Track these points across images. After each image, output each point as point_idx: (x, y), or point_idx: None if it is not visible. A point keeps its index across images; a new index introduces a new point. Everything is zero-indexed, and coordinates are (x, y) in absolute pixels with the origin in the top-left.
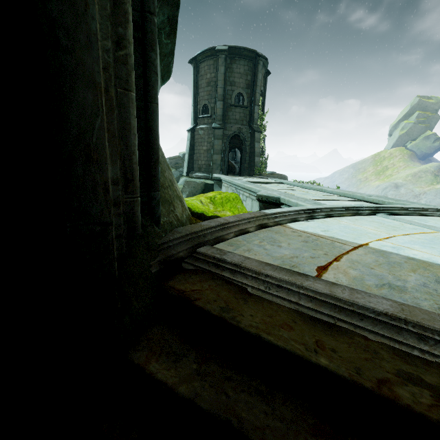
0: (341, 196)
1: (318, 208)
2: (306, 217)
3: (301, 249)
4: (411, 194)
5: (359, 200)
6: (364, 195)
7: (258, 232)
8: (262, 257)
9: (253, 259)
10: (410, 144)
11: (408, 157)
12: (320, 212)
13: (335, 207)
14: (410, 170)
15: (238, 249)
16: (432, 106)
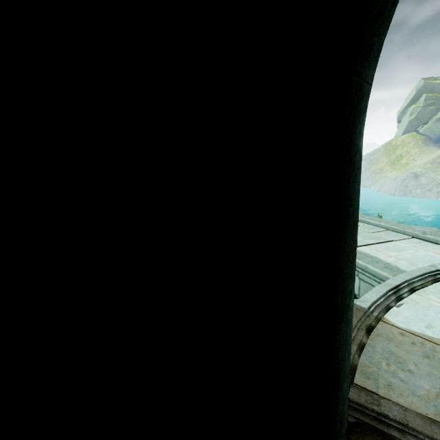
0: (389, 230)
1: (400, 284)
2: (395, 299)
3: (434, 376)
4: (433, 183)
5: (412, 237)
6: (418, 233)
7: (372, 342)
8: (411, 400)
9: (411, 411)
10: (421, 128)
11: (421, 142)
12: (402, 287)
13: (414, 277)
14: (426, 156)
15: (379, 386)
16: (439, 87)
